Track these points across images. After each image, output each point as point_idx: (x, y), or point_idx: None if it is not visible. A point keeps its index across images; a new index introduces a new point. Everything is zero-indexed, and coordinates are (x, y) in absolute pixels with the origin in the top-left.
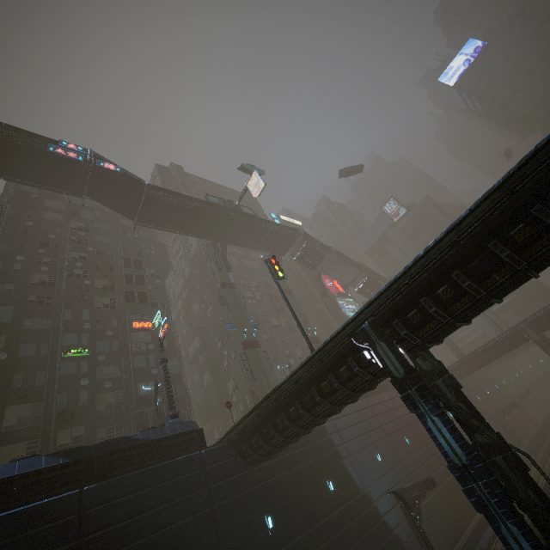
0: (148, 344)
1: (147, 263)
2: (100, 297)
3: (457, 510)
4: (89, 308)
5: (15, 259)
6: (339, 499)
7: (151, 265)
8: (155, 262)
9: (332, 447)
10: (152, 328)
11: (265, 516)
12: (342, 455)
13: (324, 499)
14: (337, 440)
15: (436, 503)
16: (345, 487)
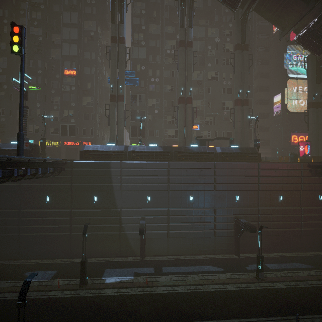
0: (72, 86)
1: (87, 15)
2: (55, 49)
3: (198, 245)
4: (41, 59)
5: (3, 23)
6: (97, 206)
7: (90, 17)
8: (94, 13)
9: (108, 182)
10: (76, 75)
11: (47, 196)
12: (114, 189)
13: (87, 202)
14: (116, 180)
15: (178, 235)
16: (106, 203)
